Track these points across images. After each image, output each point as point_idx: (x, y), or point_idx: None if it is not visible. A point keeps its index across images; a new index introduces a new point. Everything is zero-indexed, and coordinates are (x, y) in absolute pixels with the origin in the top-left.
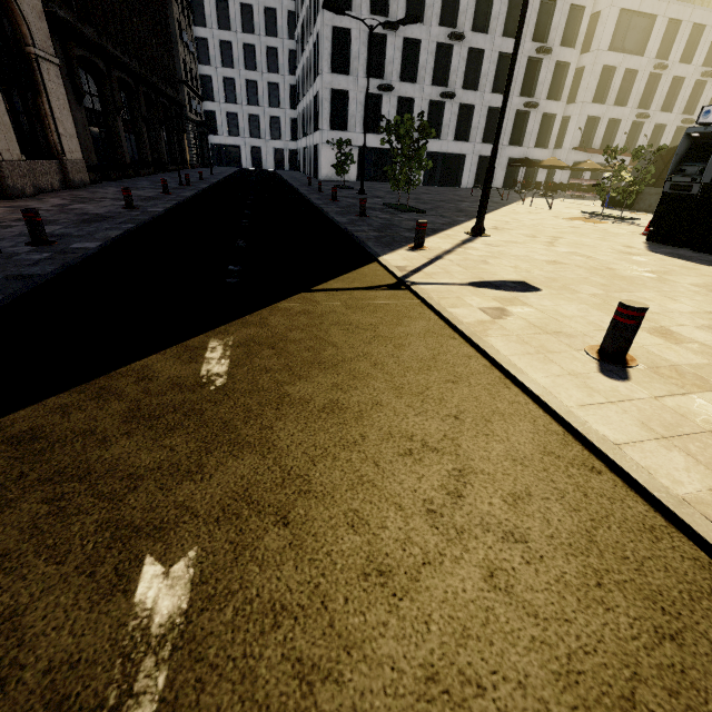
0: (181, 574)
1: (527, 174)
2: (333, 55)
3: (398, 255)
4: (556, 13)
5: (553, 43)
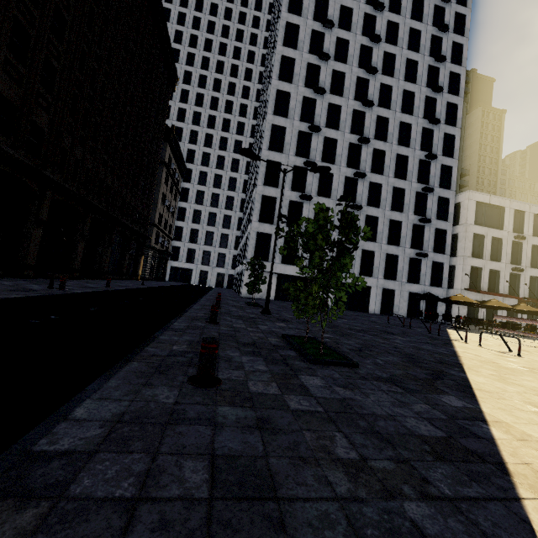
0: None
1: (428, 306)
2: (261, 211)
3: None
4: (429, 200)
5: (430, 217)
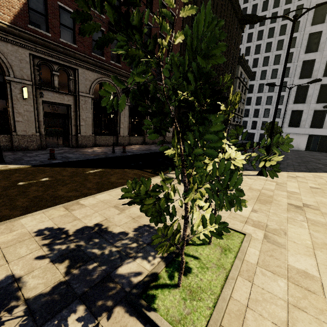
0: (47, 179)
1: None
2: (296, 96)
3: None
4: None
5: None
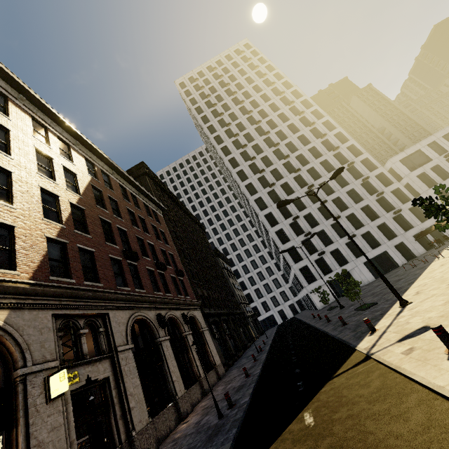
0: None
1: (433, 234)
2: (292, 257)
3: (364, 341)
4: (371, 182)
5: (381, 189)
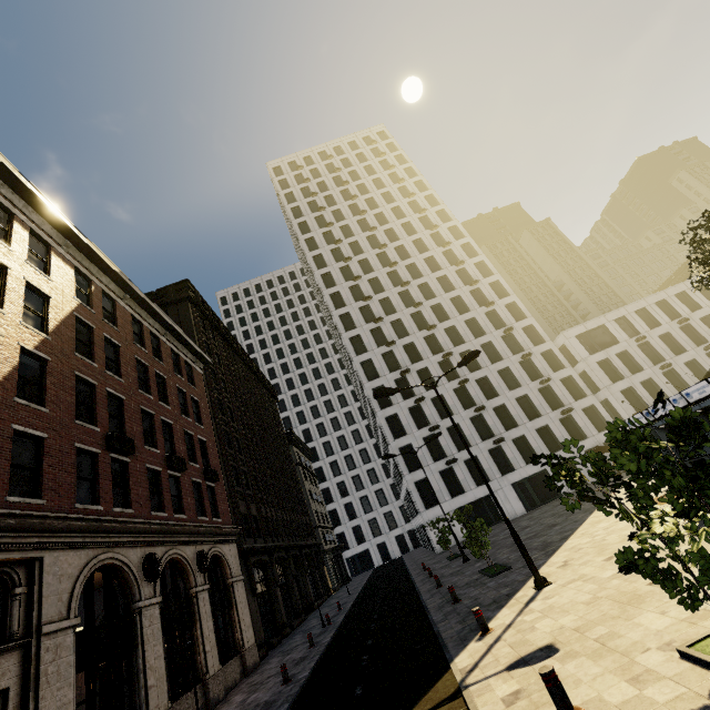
0: None
1: None
2: (406, 462)
3: (467, 651)
4: (535, 362)
5: (548, 374)
